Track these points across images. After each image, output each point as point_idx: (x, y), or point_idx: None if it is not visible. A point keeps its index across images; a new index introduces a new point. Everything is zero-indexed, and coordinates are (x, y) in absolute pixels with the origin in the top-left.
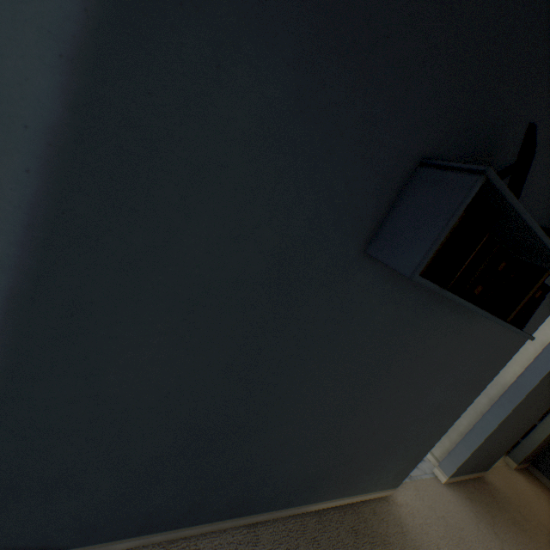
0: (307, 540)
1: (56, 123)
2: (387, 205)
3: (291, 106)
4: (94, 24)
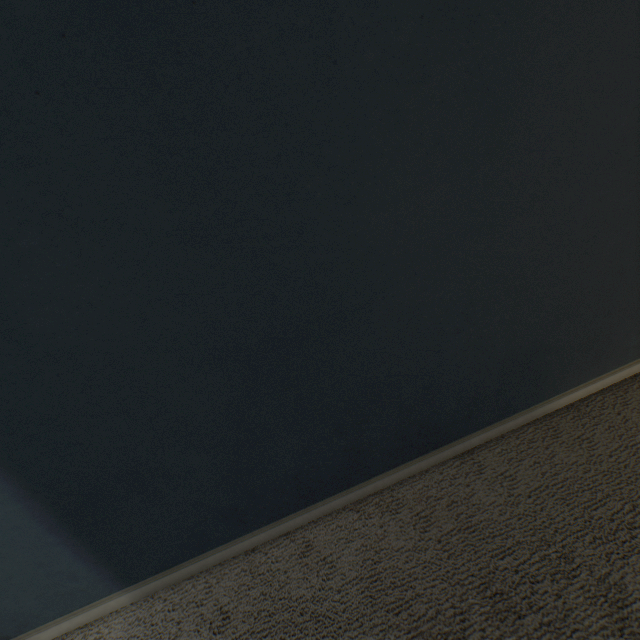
0: (566, 444)
1: None
2: None
3: None
4: None
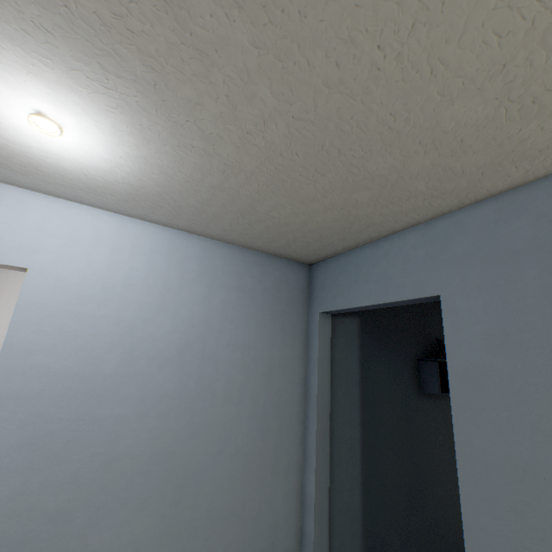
0: None
1: (360, 399)
2: (416, 375)
3: (388, 367)
4: (360, 377)
